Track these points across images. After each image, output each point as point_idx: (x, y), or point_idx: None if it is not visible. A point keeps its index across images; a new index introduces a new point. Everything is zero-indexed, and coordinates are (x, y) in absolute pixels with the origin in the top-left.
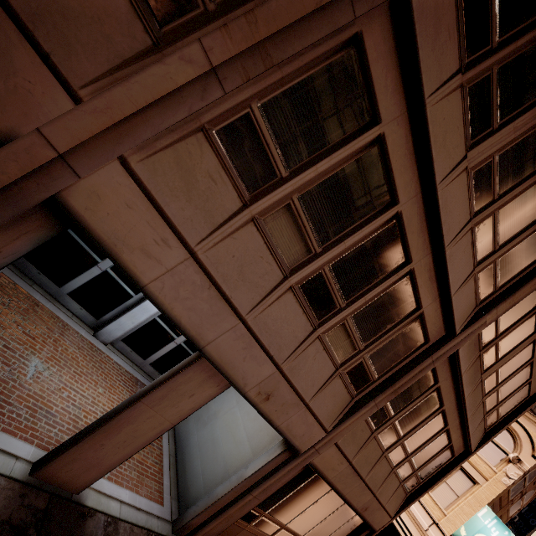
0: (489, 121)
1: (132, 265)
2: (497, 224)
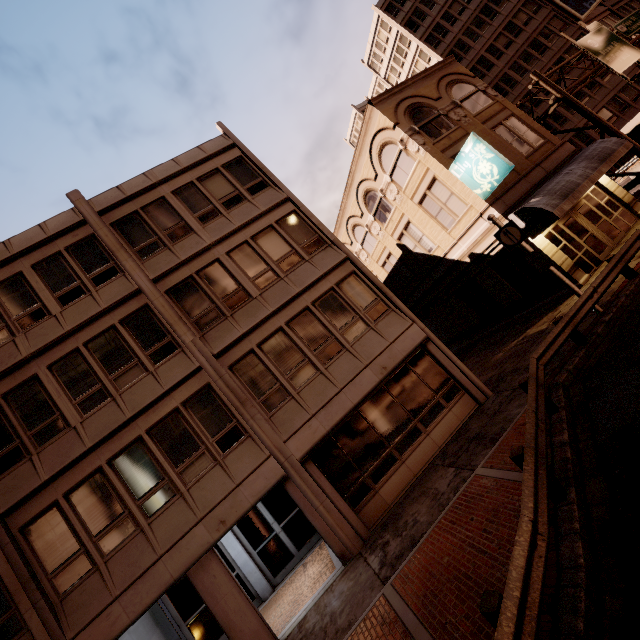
0: (56, 420)
1: (120, 630)
2: (119, 370)
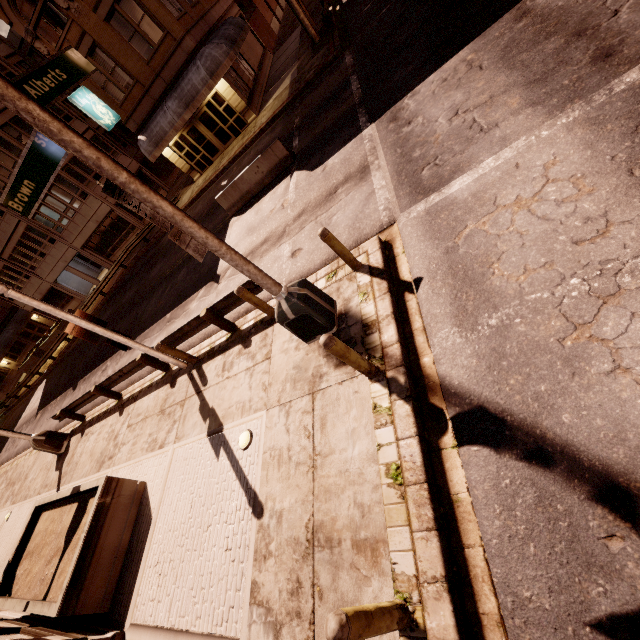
0: None
1: (56, 278)
2: None
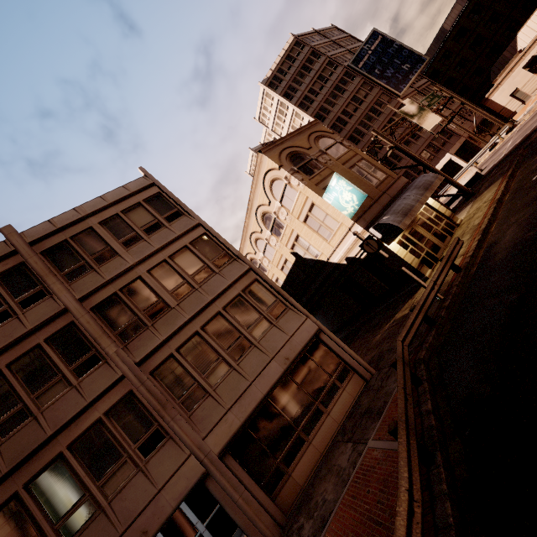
0: None
1: None
2: (42, 388)
